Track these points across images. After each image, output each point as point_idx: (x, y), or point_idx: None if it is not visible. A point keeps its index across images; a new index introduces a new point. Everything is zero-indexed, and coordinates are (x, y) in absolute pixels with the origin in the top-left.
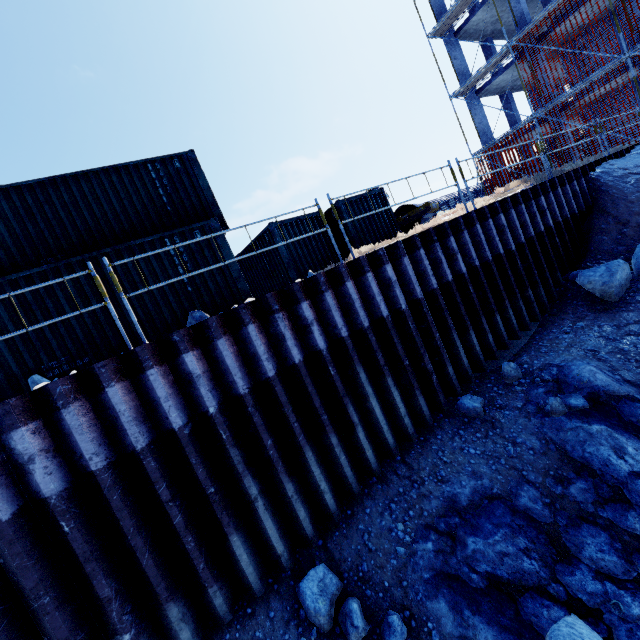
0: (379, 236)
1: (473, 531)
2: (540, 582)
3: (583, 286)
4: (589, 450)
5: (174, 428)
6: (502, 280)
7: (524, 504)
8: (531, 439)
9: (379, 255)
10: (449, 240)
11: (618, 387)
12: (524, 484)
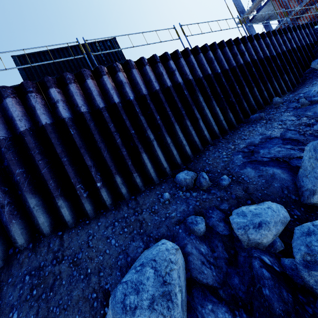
0: None
1: (262, 148)
2: (300, 155)
3: (315, 67)
4: None
5: (115, 102)
6: (270, 70)
7: (289, 136)
8: (291, 117)
9: (205, 47)
10: (240, 46)
11: None
12: (288, 131)
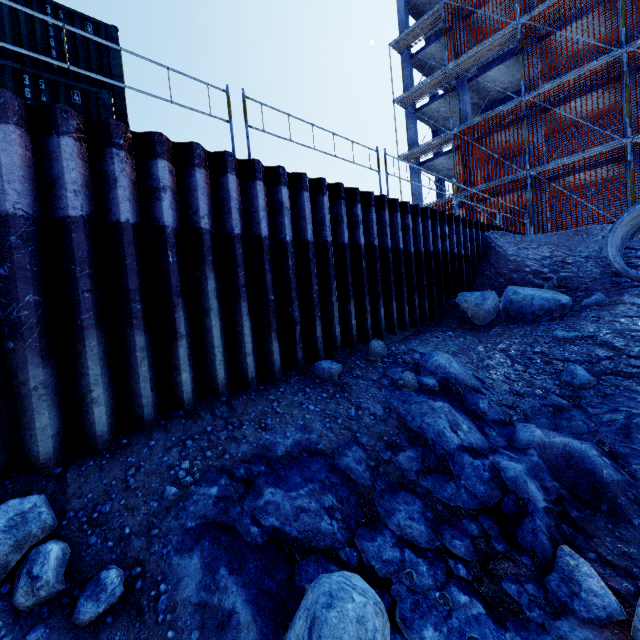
0: None
1: (277, 481)
2: (333, 545)
3: (460, 304)
4: (428, 421)
5: None
6: (395, 274)
7: (347, 463)
8: (376, 406)
9: (278, 172)
10: (356, 206)
11: (468, 378)
12: (354, 445)
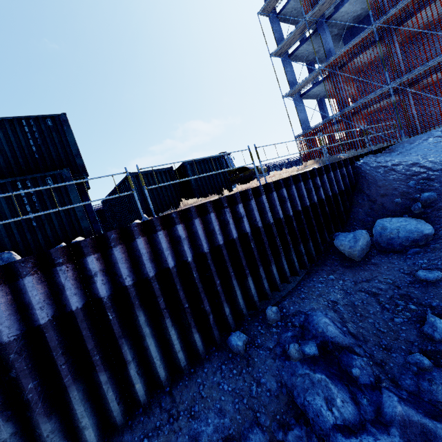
0: (215, 189)
1: None
2: None
3: (337, 247)
4: (308, 399)
5: None
6: (281, 237)
7: None
8: (271, 380)
9: (172, 217)
10: (238, 206)
11: (342, 339)
12: (255, 426)
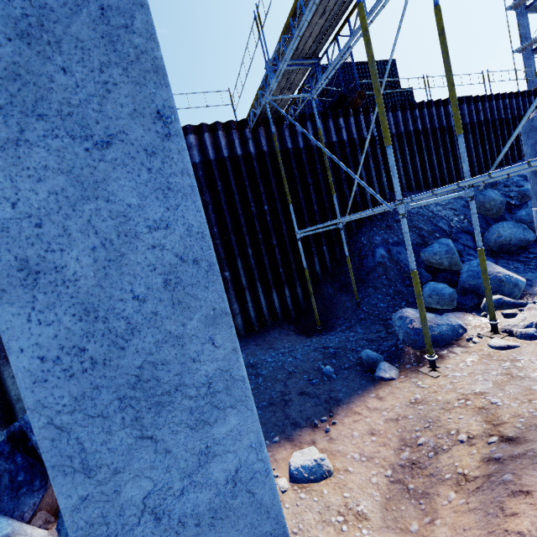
0: None
1: None
2: None
3: None
4: None
5: (444, 126)
6: None
7: None
8: None
9: (504, 95)
10: (531, 98)
11: None
12: None
